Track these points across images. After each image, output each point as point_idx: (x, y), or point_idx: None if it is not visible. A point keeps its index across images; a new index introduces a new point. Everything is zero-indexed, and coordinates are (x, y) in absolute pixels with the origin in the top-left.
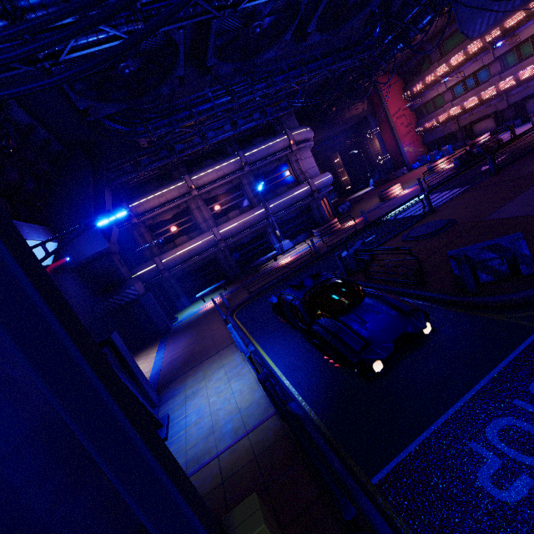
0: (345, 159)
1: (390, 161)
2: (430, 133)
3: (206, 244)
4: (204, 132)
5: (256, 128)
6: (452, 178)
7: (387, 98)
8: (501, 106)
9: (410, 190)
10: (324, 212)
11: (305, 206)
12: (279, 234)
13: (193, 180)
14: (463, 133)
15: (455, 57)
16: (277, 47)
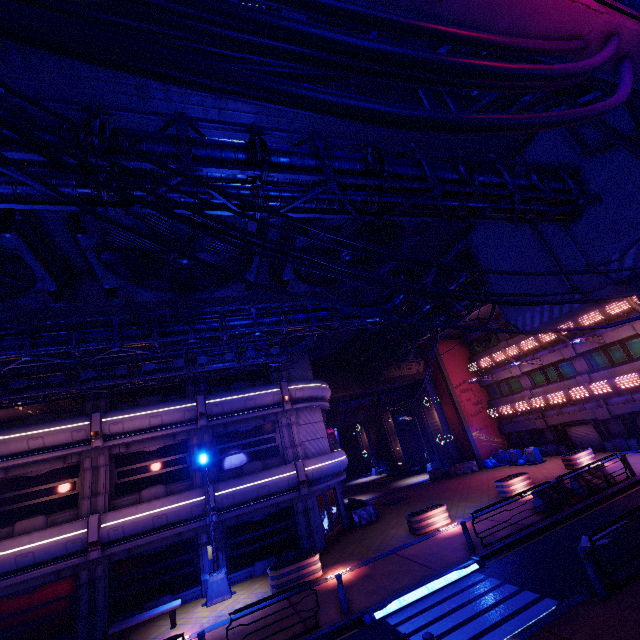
0: (399, 423)
1: (455, 445)
2: (509, 421)
3: (62, 547)
4: (141, 361)
5: (229, 371)
6: (529, 536)
7: (448, 365)
8: (600, 413)
9: (460, 530)
10: (316, 521)
11: (285, 503)
12: (214, 554)
13: (104, 422)
14: (554, 434)
15: (526, 341)
16: (236, 286)
